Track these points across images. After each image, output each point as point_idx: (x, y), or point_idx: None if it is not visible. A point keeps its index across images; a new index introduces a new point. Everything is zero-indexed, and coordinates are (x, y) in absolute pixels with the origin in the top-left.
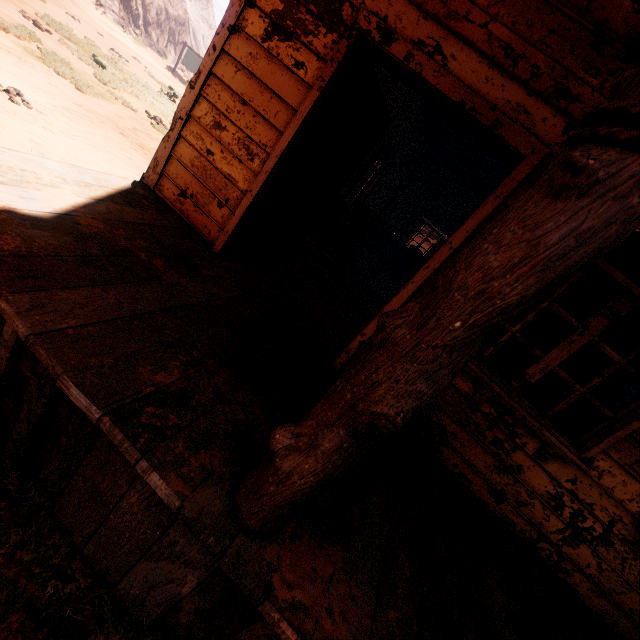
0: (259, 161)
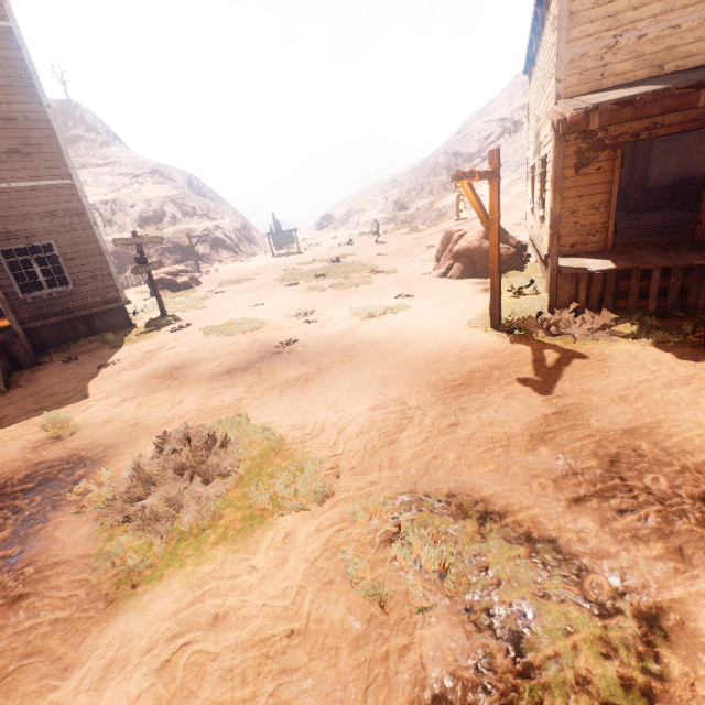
0: (602, 208)
